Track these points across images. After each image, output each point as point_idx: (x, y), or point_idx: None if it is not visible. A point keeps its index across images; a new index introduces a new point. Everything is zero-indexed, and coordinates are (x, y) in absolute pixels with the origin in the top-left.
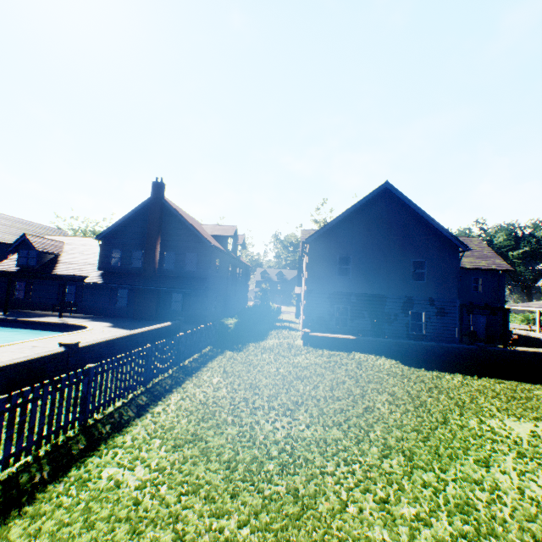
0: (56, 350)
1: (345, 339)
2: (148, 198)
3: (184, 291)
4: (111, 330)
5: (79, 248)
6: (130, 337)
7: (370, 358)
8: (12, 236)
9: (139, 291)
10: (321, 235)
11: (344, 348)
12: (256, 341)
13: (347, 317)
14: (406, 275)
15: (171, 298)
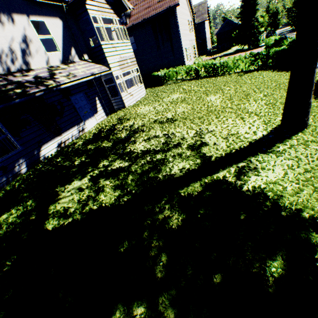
0: None
1: None
2: None
3: None
4: None
5: None
6: None
7: None
8: None
9: None
10: None
11: None
12: None
13: None
14: None
15: None
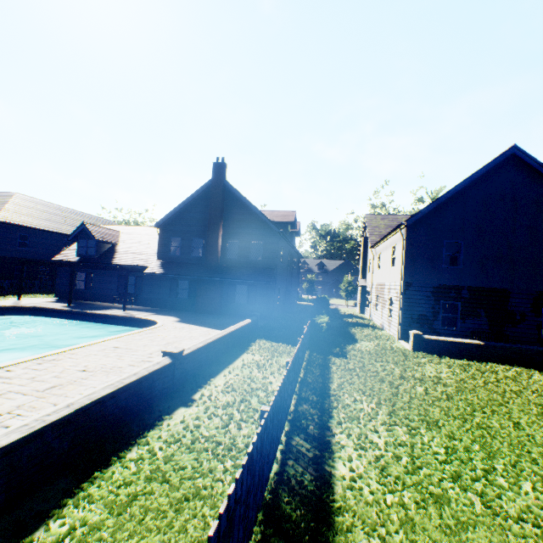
0: (162, 361)
1: (468, 344)
2: (209, 181)
3: (248, 283)
4: (183, 326)
5: (134, 237)
6: (222, 339)
7: (516, 372)
8: (67, 227)
9: (201, 283)
10: (422, 215)
11: (467, 355)
12: (348, 343)
13: (457, 315)
14: (538, 265)
15: (235, 290)
